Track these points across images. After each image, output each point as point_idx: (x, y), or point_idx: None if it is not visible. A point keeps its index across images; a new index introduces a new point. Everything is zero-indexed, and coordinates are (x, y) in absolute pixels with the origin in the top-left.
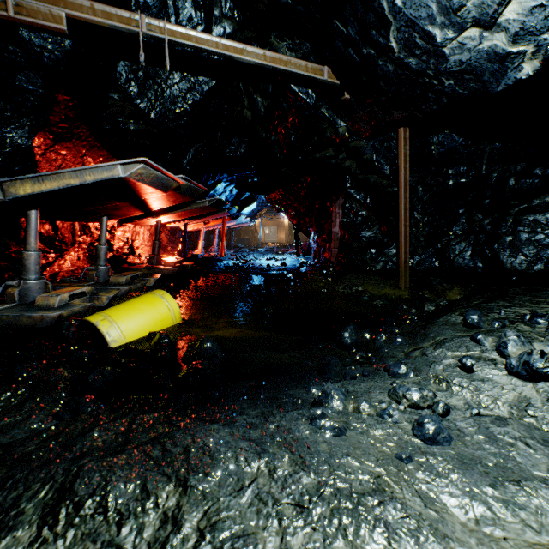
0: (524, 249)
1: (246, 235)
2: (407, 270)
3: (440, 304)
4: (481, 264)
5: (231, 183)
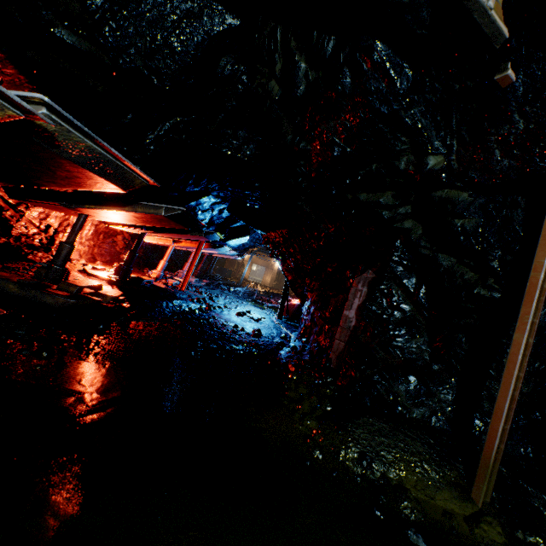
0: None
1: (231, 266)
2: (496, 466)
3: None
4: None
5: (223, 201)
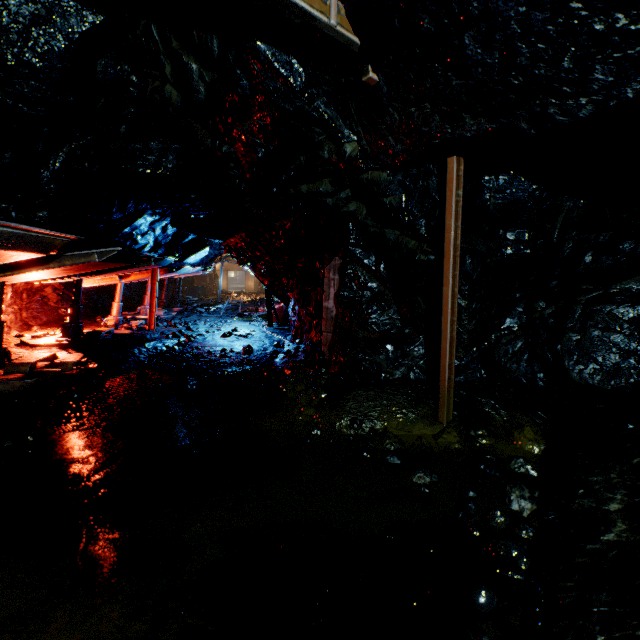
0: (597, 353)
1: (202, 281)
2: (451, 393)
3: (520, 471)
4: (543, 374)
5: (162, 217)
